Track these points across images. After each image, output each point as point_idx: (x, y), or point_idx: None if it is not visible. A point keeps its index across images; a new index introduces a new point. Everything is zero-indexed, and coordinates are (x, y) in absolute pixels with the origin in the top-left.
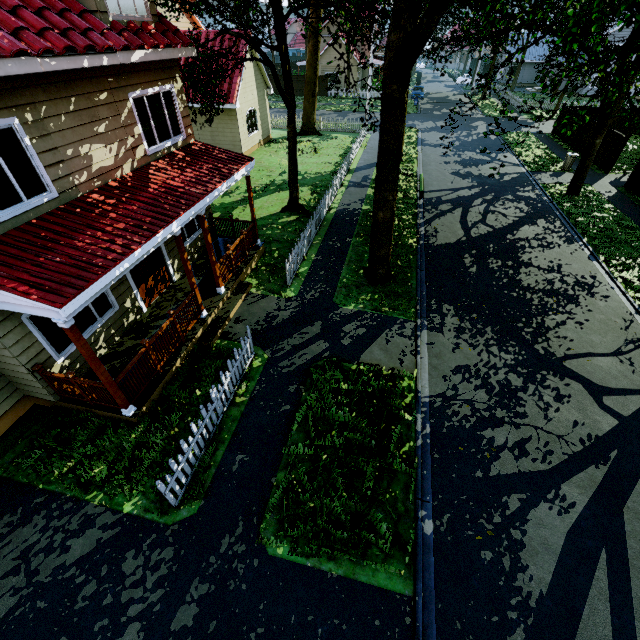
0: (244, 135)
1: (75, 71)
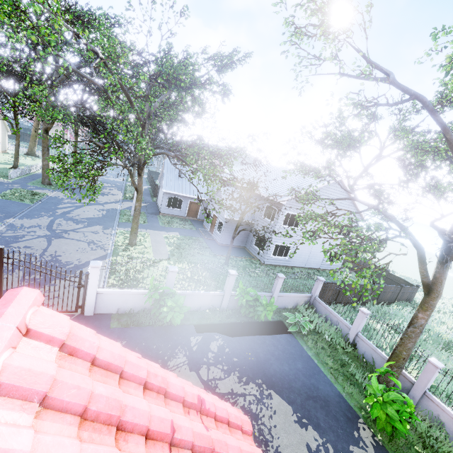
0: None
1: None
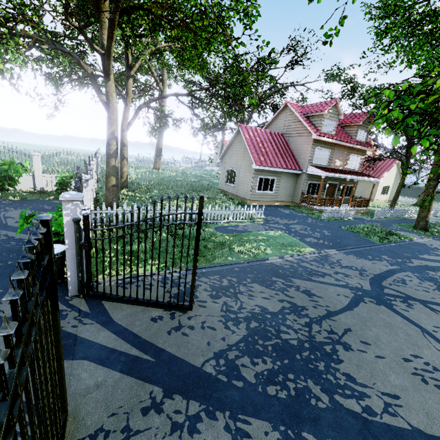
0: (378, 193)
1: (343, 146)
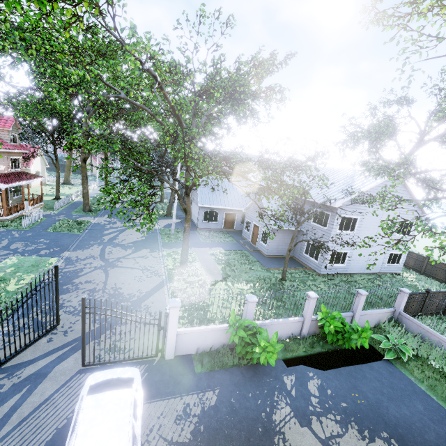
0: None
1: (2, 151)
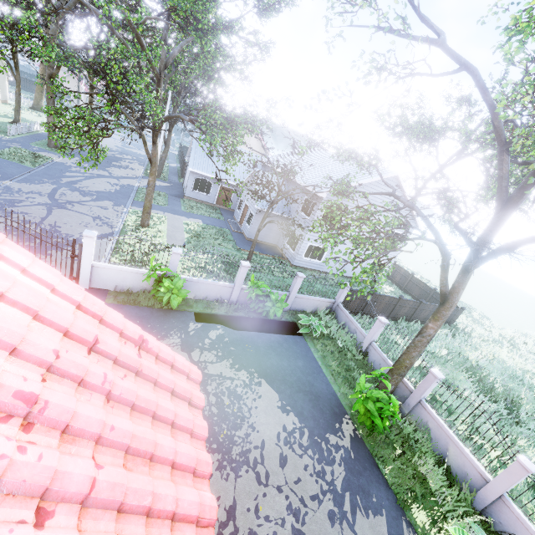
0: None
1: None
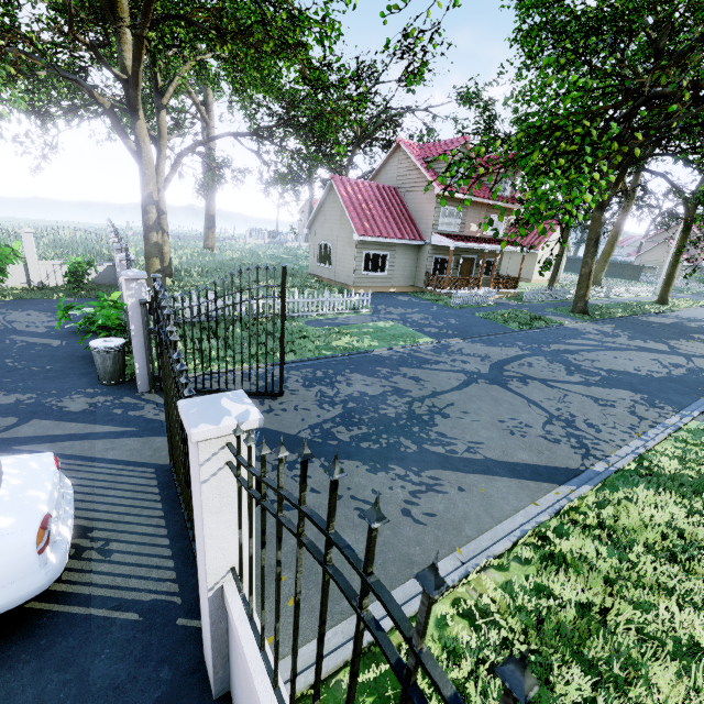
0: (537, 270)
1: (480, 204)
